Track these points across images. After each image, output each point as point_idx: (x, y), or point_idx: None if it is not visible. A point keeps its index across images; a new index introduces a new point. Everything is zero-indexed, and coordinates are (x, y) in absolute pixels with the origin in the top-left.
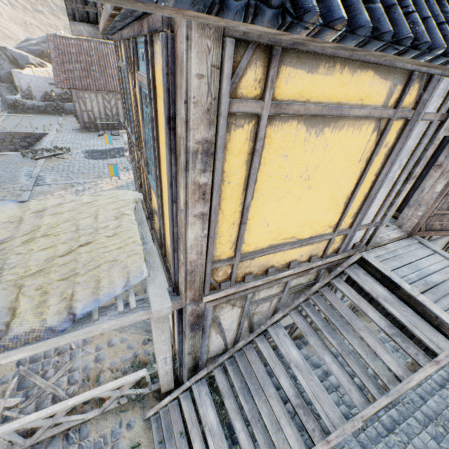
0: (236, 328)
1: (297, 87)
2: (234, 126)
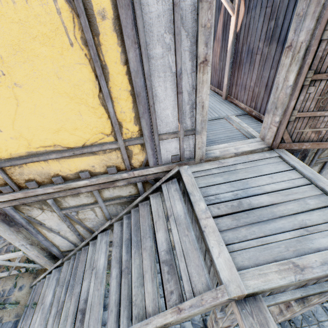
0: (70, 230)
1: None
2: None
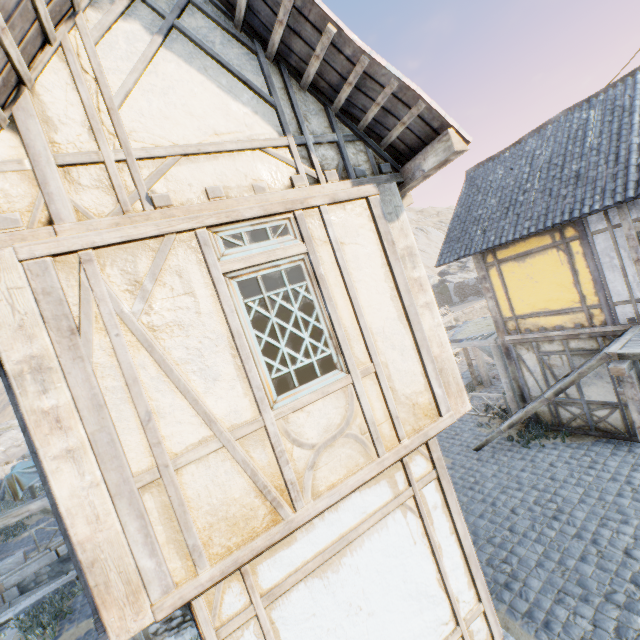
0: (541, 374)
1: (504, 254)
2: (489, 269)
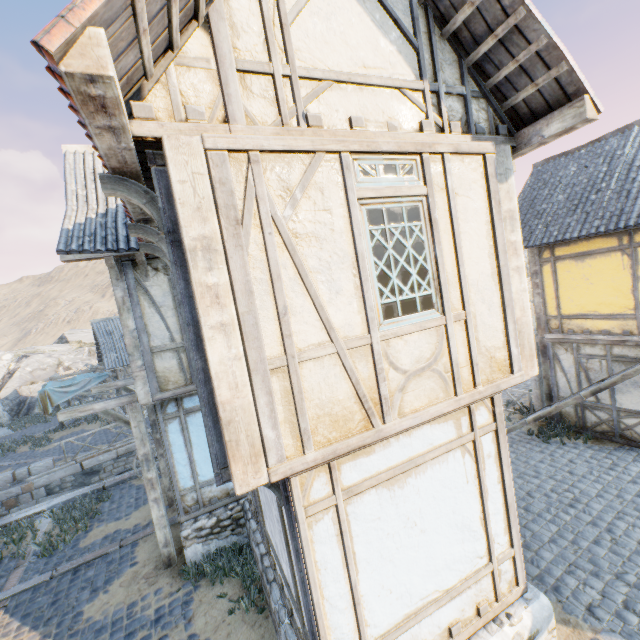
0: (575, 376)
1: (563, 251)
2: (543, 265)
